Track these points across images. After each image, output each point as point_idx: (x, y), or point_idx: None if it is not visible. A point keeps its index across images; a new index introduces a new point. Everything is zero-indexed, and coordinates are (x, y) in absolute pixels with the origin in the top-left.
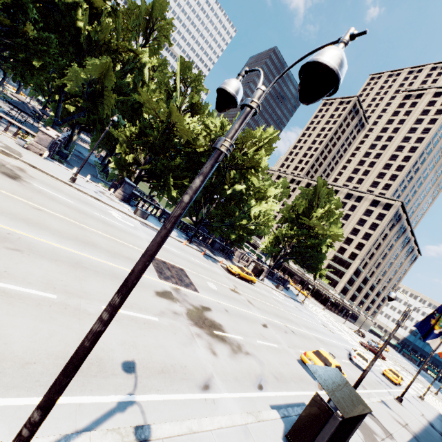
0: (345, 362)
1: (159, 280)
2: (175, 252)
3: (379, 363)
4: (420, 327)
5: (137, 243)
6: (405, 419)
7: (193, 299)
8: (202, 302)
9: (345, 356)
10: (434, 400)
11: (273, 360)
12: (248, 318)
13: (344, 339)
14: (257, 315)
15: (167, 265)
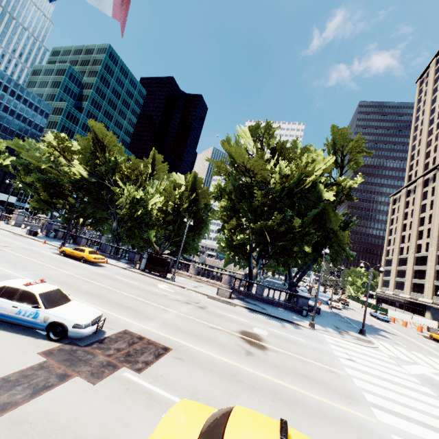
0: None
1: None
2: None
3: None
4: None
5: None
6: None
7: None
8: None
9: None
10: None
11: None
12: None
13: (331, 380)
14: None
15: None
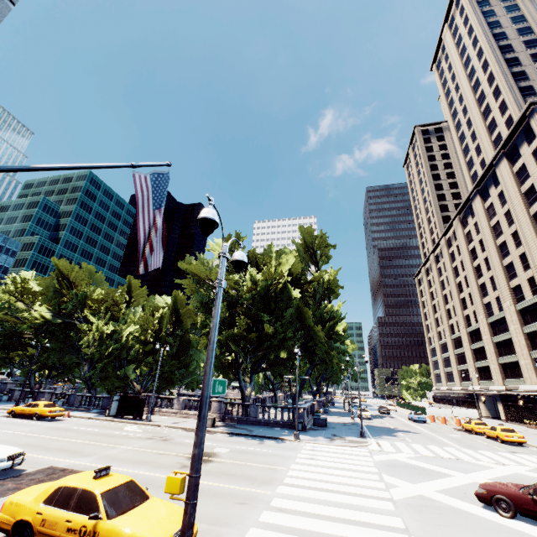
0: None
1: None
2: None
3: None
4: None
5: None
6: None
7: None
8: None
9: None
10: None
11: None
12: None
13: (261, 474)
14: None
15: None
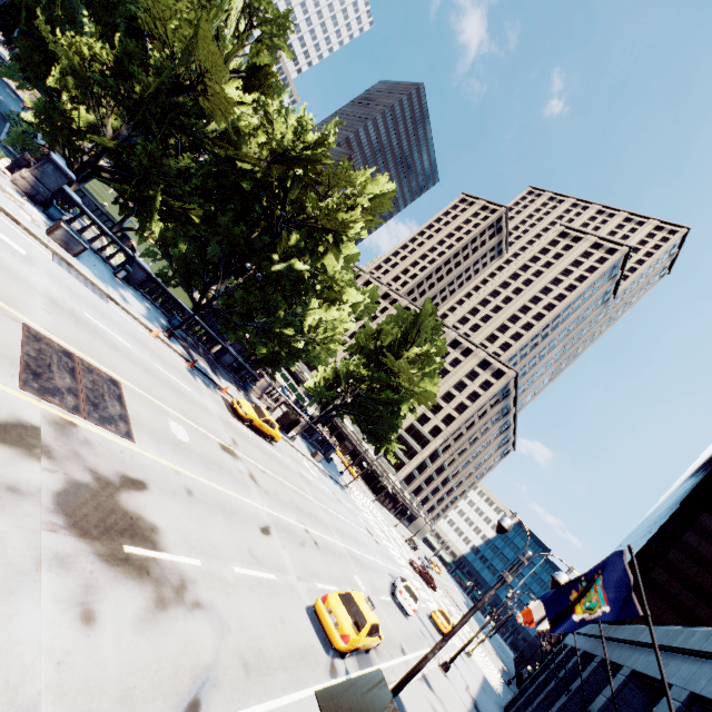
0: (385, 600)
1: (17, 392)
2: (120, 343)
3: (428, 596)
4: (551, 602)
5: (3, 289)
6: (447, 707)
7: (107, 456)
8: (132, 465)
9: (387, 589)
10: (480, 653)
11: (256, 617)
12: (236, 513)
13: (391, 555)
14: (257, 507)
15: (73, 363)
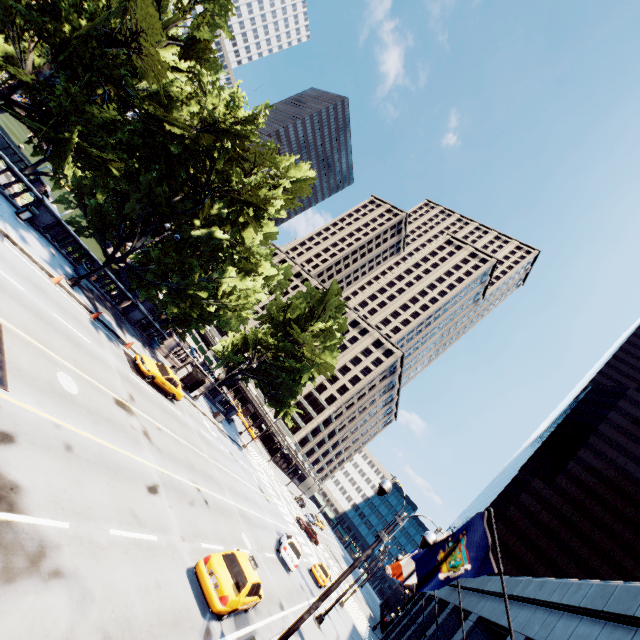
0: (270, 557)
1: None
2: (10, 284)
3: (310, 551)
4: (421, 561)
5: None
6: None
7: None
8: None
9: (273, 545)
10: (352, 602)
11: (128, 583)
12: (122, 471)
13: (280, 512)
14: (147, 465)
15: None
